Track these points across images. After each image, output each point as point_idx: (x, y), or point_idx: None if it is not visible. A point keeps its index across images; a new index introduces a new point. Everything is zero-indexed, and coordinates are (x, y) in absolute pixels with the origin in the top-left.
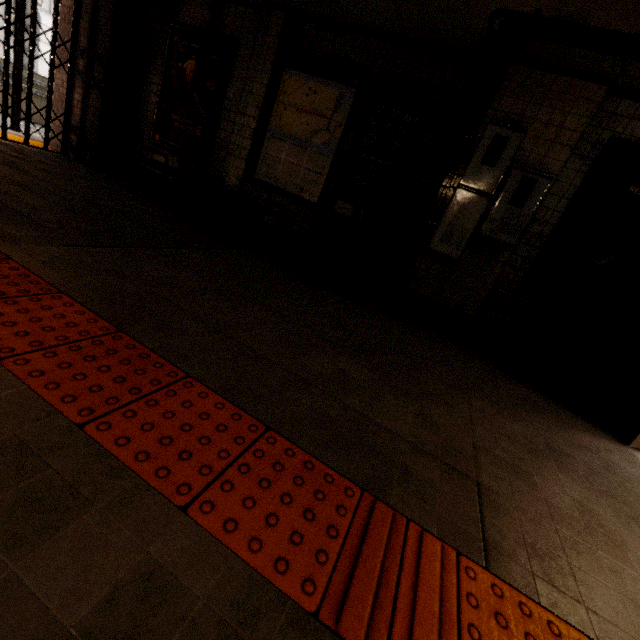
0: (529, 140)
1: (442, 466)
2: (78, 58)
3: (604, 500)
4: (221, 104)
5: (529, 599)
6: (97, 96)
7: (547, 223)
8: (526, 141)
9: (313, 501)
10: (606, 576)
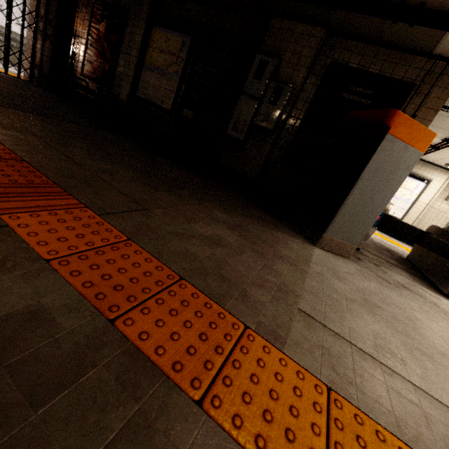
0: (283, 64)
1: (130, 200)
2: (39, 22)
3: (243, 241)
4: (119, 49)
5: (109, 224)
6: (49, 45)
7: (297, 118)
8: (282, 65)
9: (16, 175)
10: (184, 242)
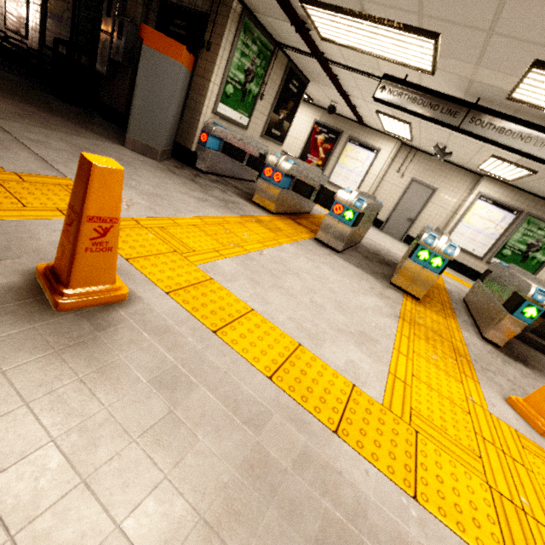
0: (129, 3)
1: None
2: None
3: (16, 112)
4: None
5: None
6: None
7: None
8: (128, 4)
9: None
10: None
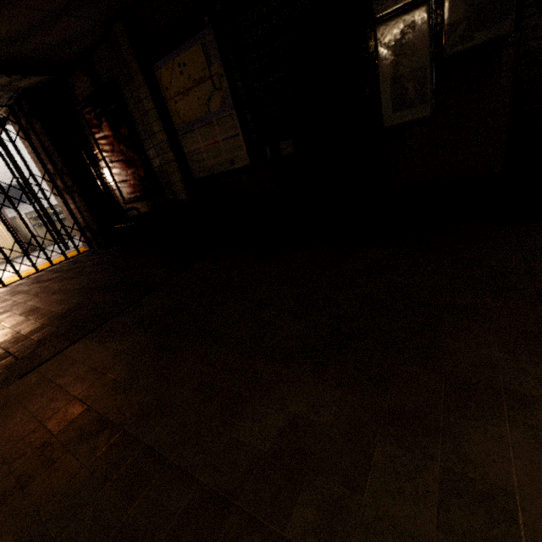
0: None
1: None
2: (56, 181)
3: None
4: (138, 139)
5: None
6: (78, 198)
7: None
8: None
9: None
10: None
